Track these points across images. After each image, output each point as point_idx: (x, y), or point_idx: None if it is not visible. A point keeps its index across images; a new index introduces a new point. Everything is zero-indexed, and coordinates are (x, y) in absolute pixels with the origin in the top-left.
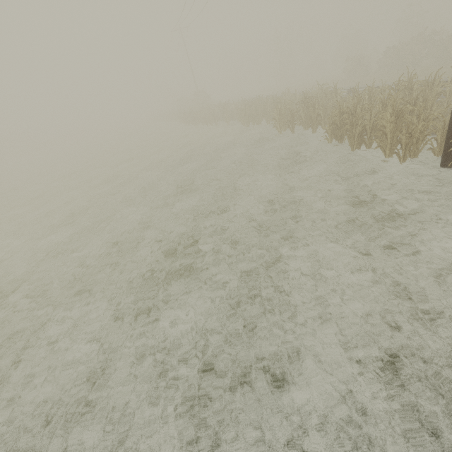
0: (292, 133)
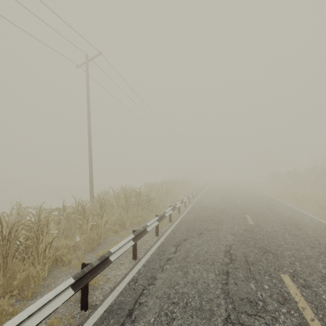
0: None
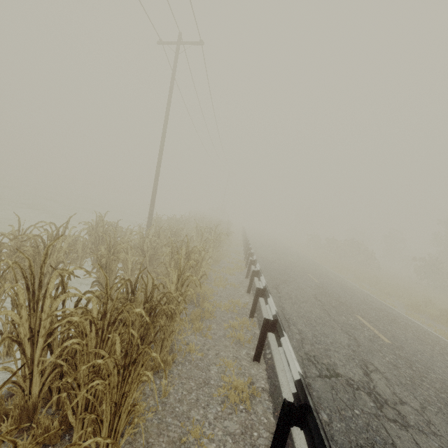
0: None
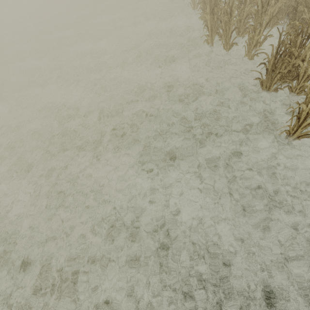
0: None
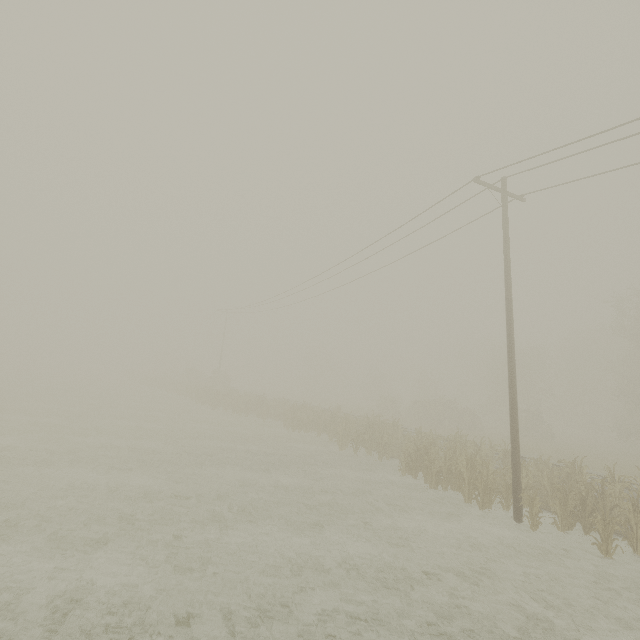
0: (354, 454)
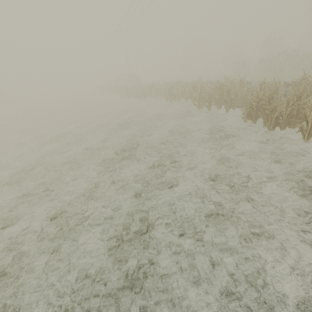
0: (208, 111)
